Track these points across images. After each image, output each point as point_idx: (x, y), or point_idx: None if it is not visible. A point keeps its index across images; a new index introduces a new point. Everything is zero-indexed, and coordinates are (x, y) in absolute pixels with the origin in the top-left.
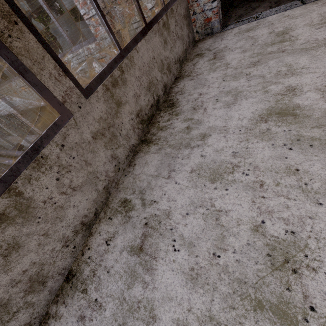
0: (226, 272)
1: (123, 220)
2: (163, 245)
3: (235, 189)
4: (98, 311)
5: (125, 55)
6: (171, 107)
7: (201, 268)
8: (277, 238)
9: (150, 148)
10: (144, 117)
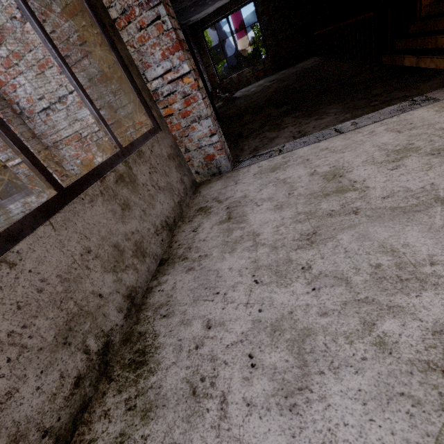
0: None
1: None
2: None
3: None
4: None
5: None
6: (136, 370)
7: None
8: None
9: None
10: None
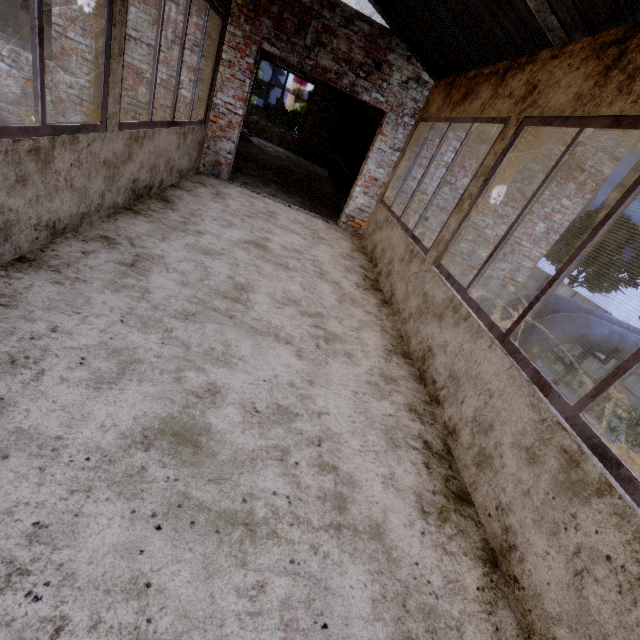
0: (208, 286)
1: (105, 246)
2: (158, 268)
3: (221, 262)
4: (82, 283)
5: (151, 127)
6: (166, 202)
7: (191, 282)
8: (241, 282)
9: (139, 217)
10: (137, 189)
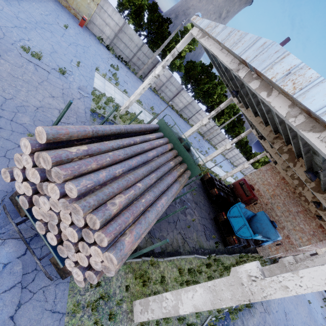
0: None
1: None
2: None
3: None
4: None
5: None
6: None
7: None
8: None
9: None
10: None
